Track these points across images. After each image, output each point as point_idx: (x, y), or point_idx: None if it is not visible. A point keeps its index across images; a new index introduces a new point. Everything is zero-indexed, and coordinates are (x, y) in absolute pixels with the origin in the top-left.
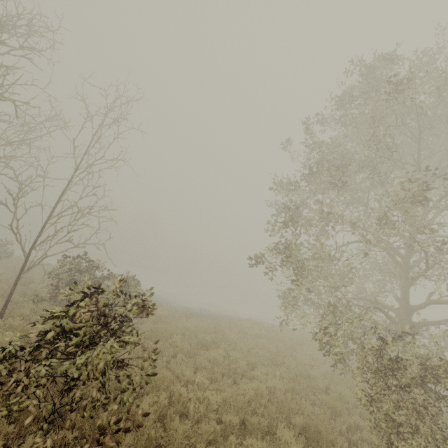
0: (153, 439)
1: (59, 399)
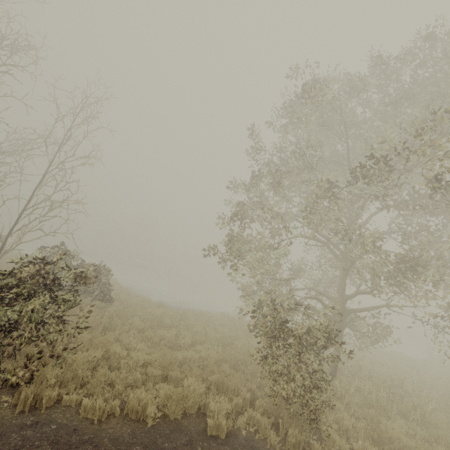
0: (80, 377)
1: (3, 338)
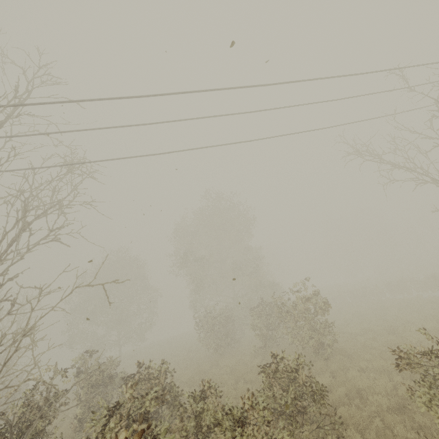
0: None
1: None
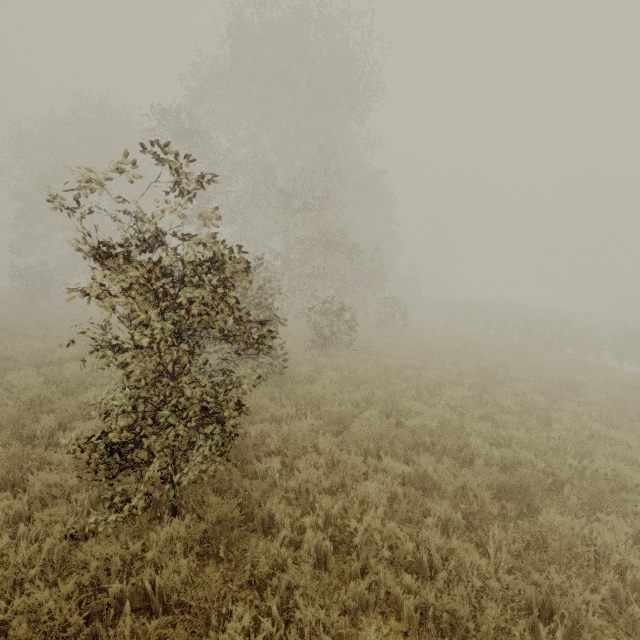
0: None
1: None
